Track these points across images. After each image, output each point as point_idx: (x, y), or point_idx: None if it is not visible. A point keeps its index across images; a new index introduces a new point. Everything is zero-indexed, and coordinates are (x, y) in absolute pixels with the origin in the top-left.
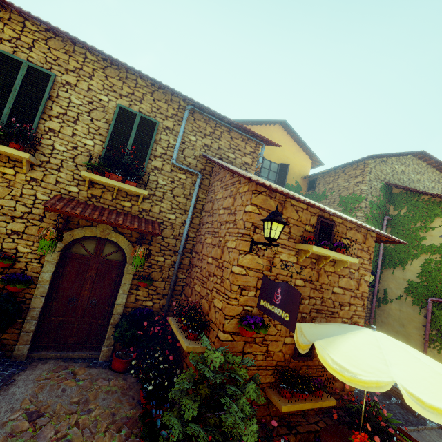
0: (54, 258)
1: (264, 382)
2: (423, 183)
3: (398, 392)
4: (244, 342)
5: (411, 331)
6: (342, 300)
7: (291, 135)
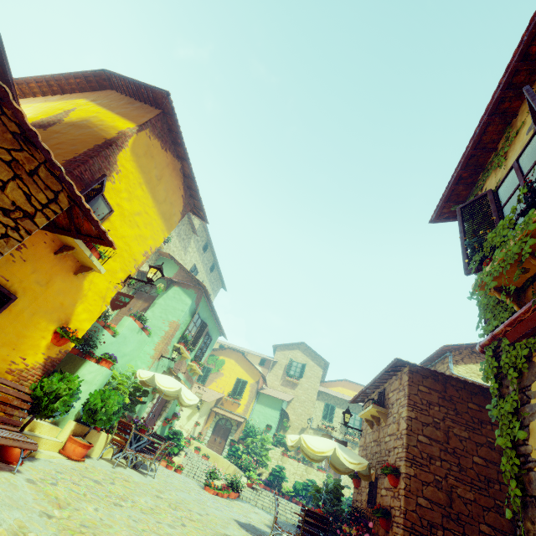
0: None
1: None
2: None
3: None
4: (357, 493)
5: None
6: (390, 447)
7: None
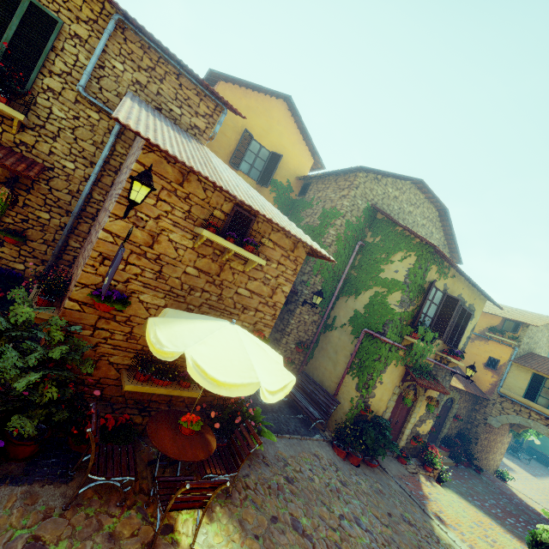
0: None
1: (121, 364)
2: (415, 217)
3: (303, 409)
4: (99, 316)
5: (341, 358)
6: (248, 304)
7: (295, 118)
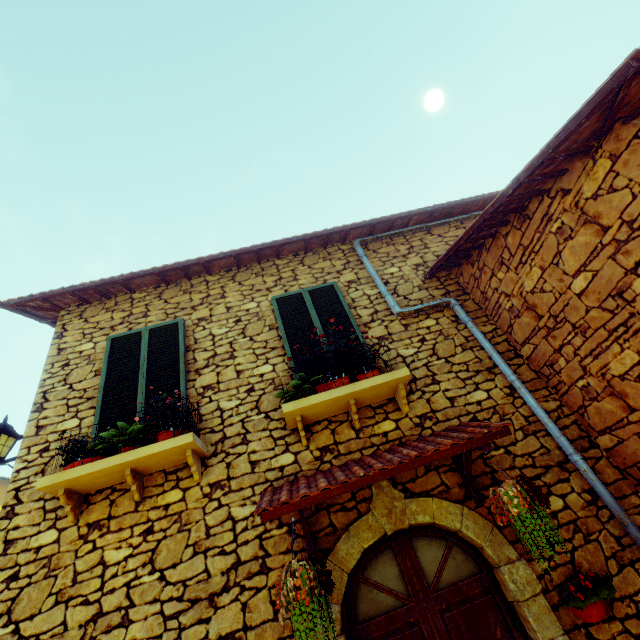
0: None
1: None
2: None
3: None
4: None
5: None
6: None
7: None
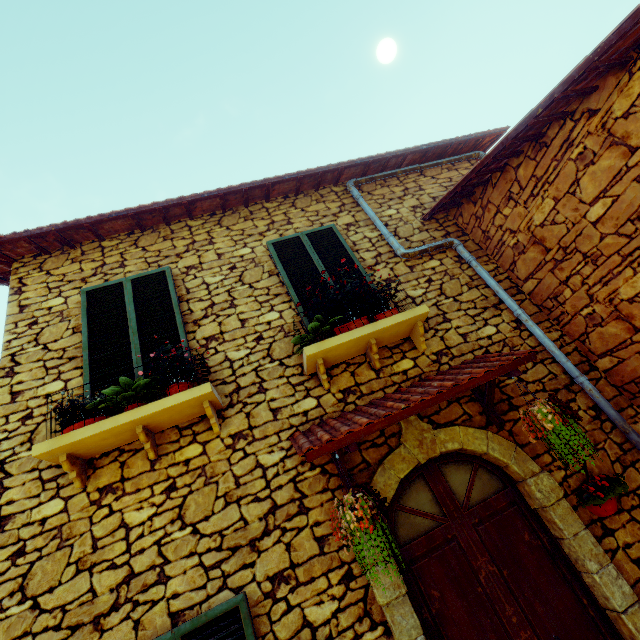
0: (395, 583)
1: None
2: None
3: None
4: None
5: None
6: None
7: None
